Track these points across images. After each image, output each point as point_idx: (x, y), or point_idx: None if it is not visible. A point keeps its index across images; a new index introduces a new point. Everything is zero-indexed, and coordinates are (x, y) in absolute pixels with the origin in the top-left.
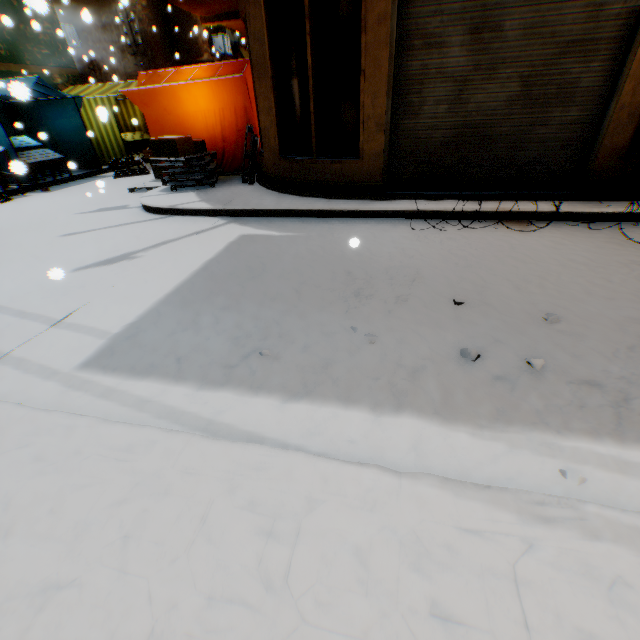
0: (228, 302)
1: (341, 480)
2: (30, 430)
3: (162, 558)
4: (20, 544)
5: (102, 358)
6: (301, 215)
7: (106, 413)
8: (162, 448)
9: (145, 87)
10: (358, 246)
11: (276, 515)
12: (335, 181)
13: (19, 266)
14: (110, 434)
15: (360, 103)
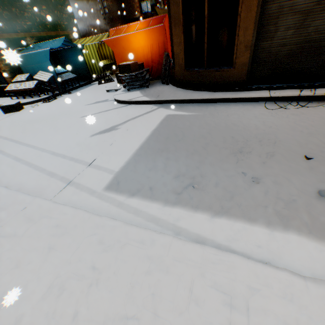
0: (169, 155)
1: (266, 277)
2: (93, 225)
3: (174, 310)
4: (103, 289)
5: (113, 185)
6: (197, 102)
7: (122, 216)
8: (159, 243)
9: (114, 37)
10: (235, 120)
11: (231, 293)
12: (217, 81)
13: (66, 134)
14: (131, 232)
15: (236, 34)
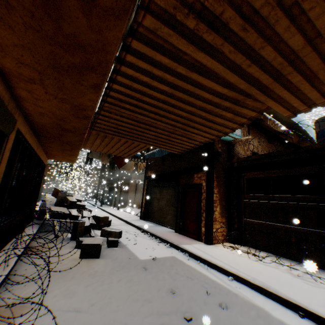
0: None
1: (308, 302)
2: None
3: None
4: None
5: None
6: None
7: None
8: None
9: None
10: None
11: None
12: None
13: None
14: None
15: None
